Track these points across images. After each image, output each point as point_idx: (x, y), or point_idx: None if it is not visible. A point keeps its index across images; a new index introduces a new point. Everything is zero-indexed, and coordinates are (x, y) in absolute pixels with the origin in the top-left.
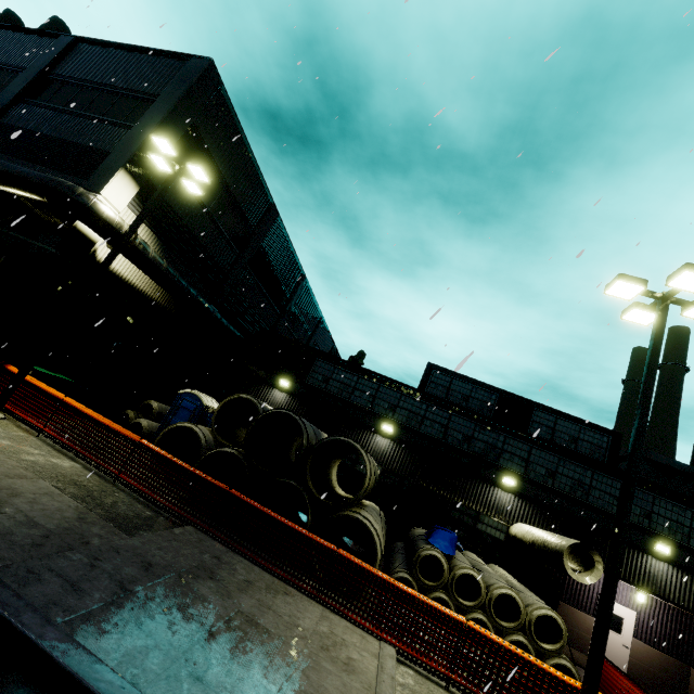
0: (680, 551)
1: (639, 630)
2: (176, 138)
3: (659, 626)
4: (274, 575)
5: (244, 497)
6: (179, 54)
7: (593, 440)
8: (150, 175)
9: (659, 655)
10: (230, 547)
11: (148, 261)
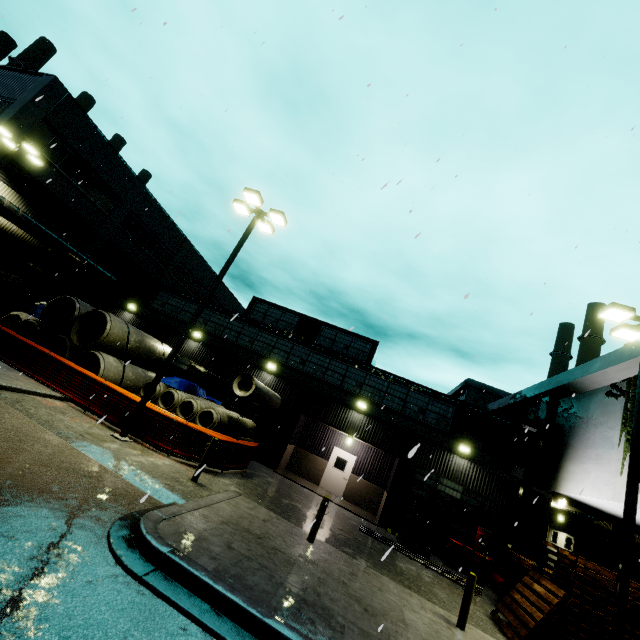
0: (374, 407)
1: (356, 468)
2: (29, 128)
3: (370, 464)
4: (13, 367)
5: (9, 330)
6: (37, 73)
7: (360, 347)
8: (8, 152)
9: (366, 483)
10: None
11: (3, 209)
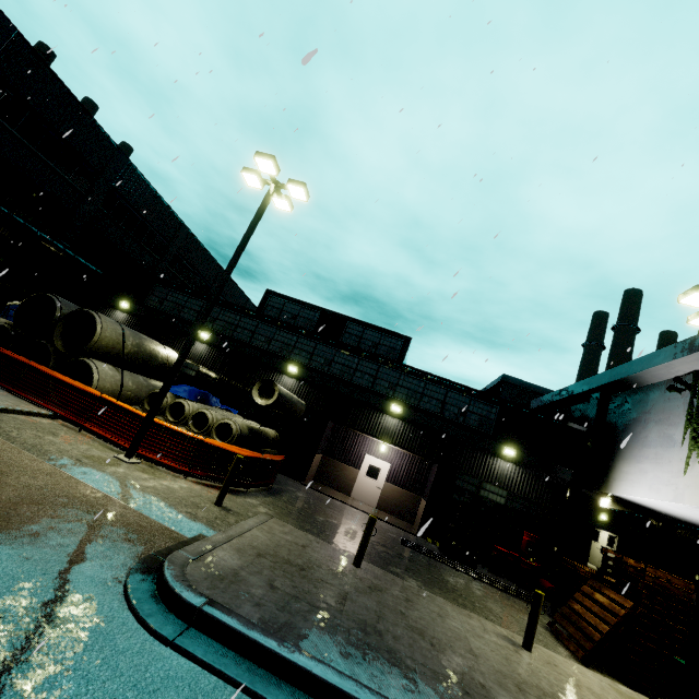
0: (410, 410)
1: (390, 476)
2: None
3: (405, 472)
4: None
5: None
6: None
7: (390, 344)
8: None
9: (402, 491)
10: None
11: None
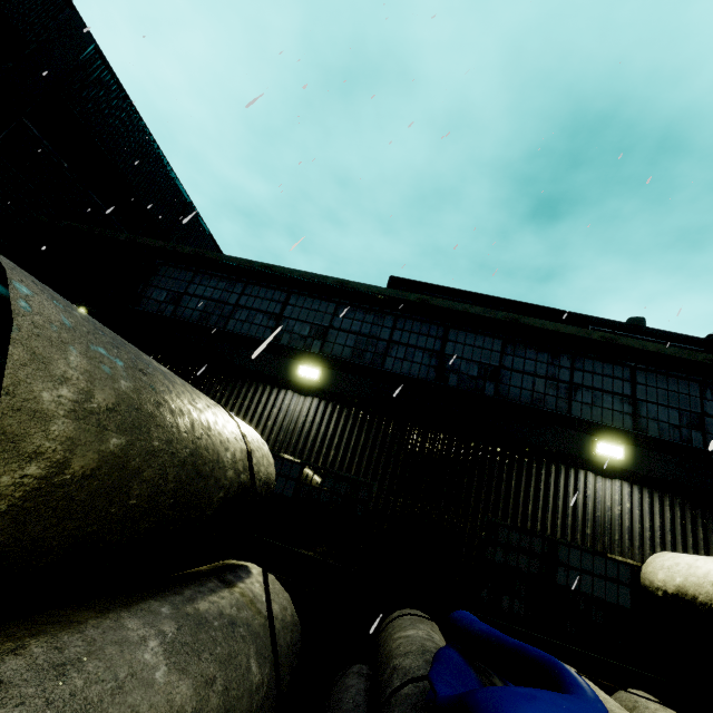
0: None
1: None
2: None
3: None
4: None
5: None
6: None
7: None
8: None
9: None
10: None
11: None
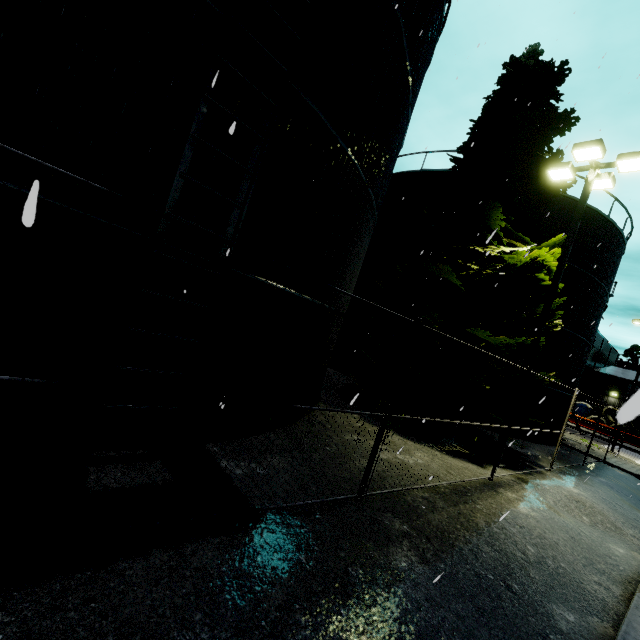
0: None
1: None
2: None
3: None
4: None
5: (636, 436)
6: None
7: None
8: None
9: None
10: (636, 447)
11: None
